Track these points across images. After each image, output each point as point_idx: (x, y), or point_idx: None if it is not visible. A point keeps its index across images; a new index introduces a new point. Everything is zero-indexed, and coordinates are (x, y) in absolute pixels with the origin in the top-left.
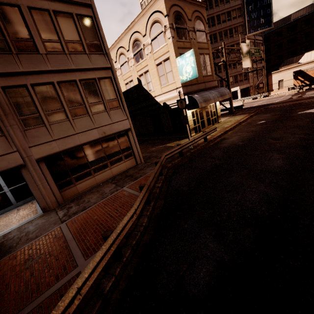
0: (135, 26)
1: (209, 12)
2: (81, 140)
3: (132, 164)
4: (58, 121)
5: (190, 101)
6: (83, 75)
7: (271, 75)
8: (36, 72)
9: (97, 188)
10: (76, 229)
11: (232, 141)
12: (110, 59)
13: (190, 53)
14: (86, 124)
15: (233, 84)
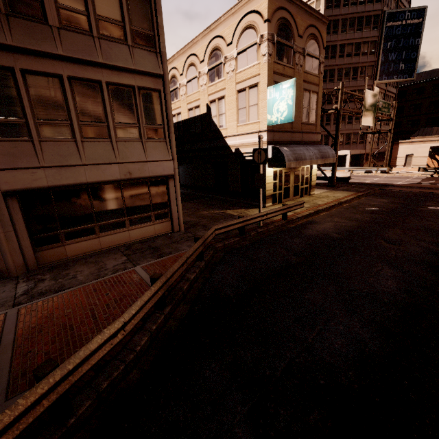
0: (218, 28)
1: (331, 37)
2: (89, 176)
3: (165, 230)
4: (57, 139)
5: (275, 155)
6: (115, 76)
7: (398, 144)
8: (34, 53)
9: (98, 257)
10: (27, 325)
11: (324, 229)
12: (165, 62)
13: (289, 84)
14: (102, 153)
15: (342, 145)
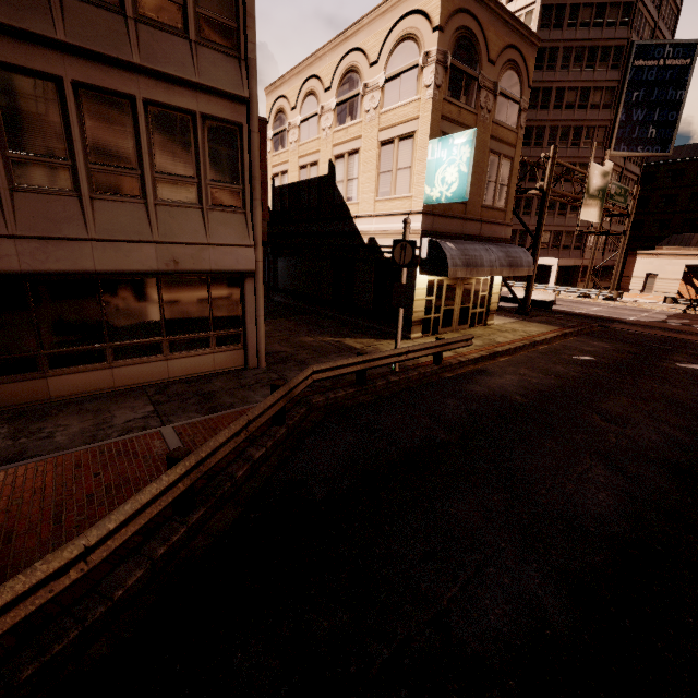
0: (358, 35)
1: (545, 75)
2: (100, 260)
3: (234, 364)
4: (44, 189)
5: (432, 255)
6: (162, 91)
7: (635, 256)
8: (11, 32)
9: (105, 402)
10: None
11: (501, 386)
12: (253, 77)
13: (465, 137)
14: (127, 223)
15: (547, 248)
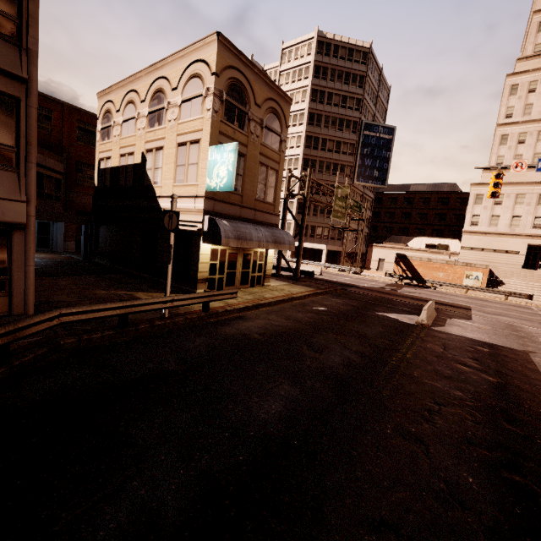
0: (165, 68)
1: (315, 129)
2: None
3: None
4: None
5: (211, 228)
6: None
7: (372, 247)
8: None
9: None
10: None
11: (248, 327)
12: (34, 64)
13: (231, 147)
14: None
15: (321, 238)
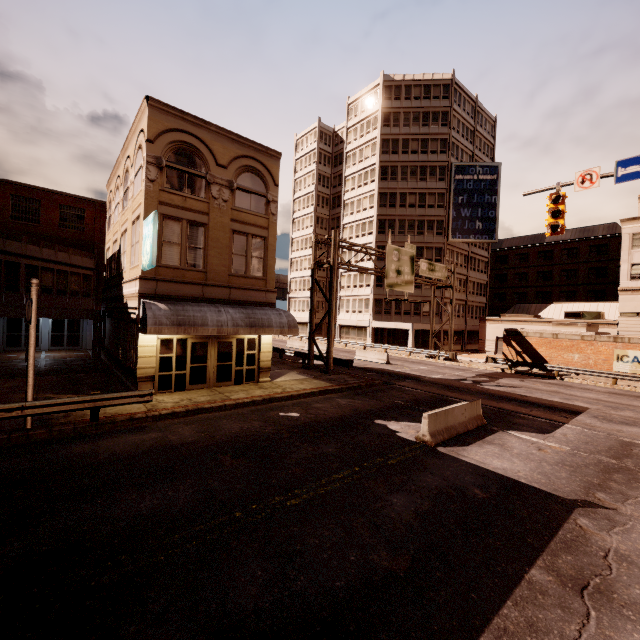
0: (129, 147)
1: (390, 184)
2: None
3: None
4: None
5: (143, 314)
6: None
7: (485, 322)
8: None
9: None
10: None
11: (115, 444)
12: None
13: (152, 217)
14: None
15: (410, 315)
